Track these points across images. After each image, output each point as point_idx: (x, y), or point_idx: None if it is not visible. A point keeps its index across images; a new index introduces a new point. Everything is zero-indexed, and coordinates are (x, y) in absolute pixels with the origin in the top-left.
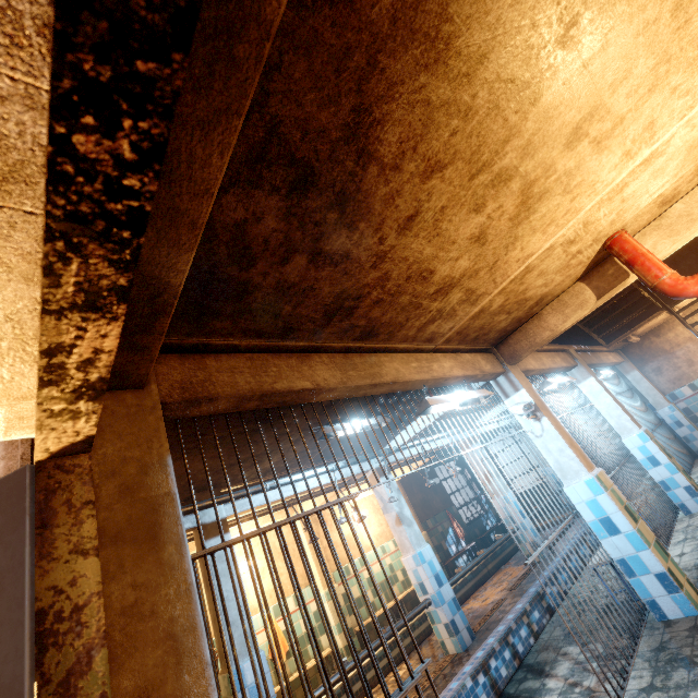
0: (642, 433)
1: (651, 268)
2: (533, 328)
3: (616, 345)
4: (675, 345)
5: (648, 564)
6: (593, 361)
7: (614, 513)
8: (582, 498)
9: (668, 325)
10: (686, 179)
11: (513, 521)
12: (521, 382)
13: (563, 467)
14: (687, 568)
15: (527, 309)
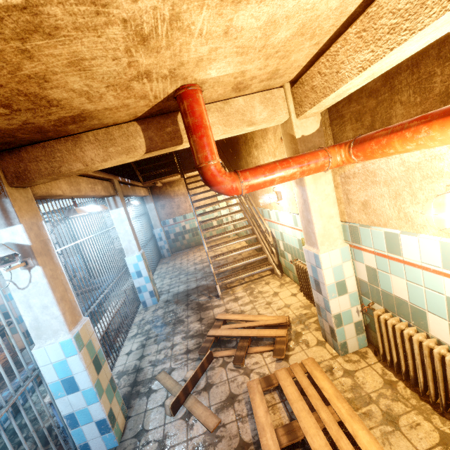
0: (140, 255)
1: (206, 147)
2: (64, 152)
3: (149, 184)
4: (176, 195)
5: (94, 414)
6: (130, 193)
7: (80, 372)
8: (52, 360)
9: (177, 182)
10: (263, 75)
11: (8, 317)
12: (23, 214)
13: (41, 325)
14: (129, 372)
15: (55, 119)
